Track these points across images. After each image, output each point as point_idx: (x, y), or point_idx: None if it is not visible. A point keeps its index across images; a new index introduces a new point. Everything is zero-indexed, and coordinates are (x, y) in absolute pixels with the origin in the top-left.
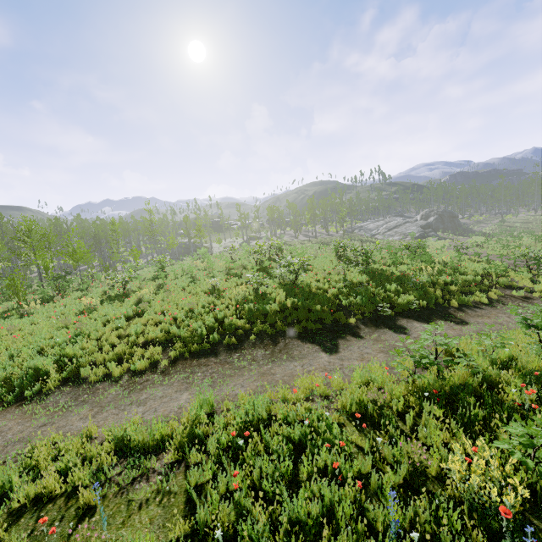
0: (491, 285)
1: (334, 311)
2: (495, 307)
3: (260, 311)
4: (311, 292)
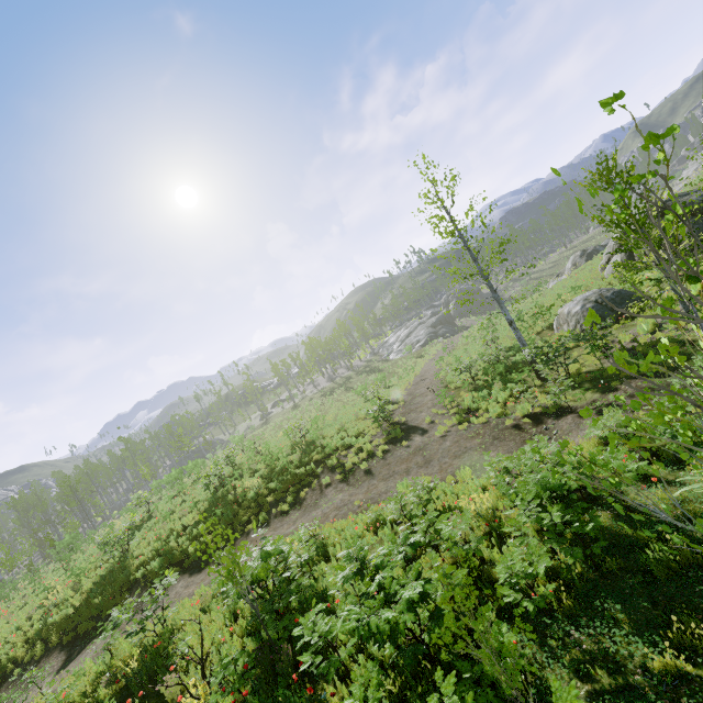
0: (323, 470)
1: (127, 590)
2: (286, 516)
3: (51, 624)
4: (126, 566)
